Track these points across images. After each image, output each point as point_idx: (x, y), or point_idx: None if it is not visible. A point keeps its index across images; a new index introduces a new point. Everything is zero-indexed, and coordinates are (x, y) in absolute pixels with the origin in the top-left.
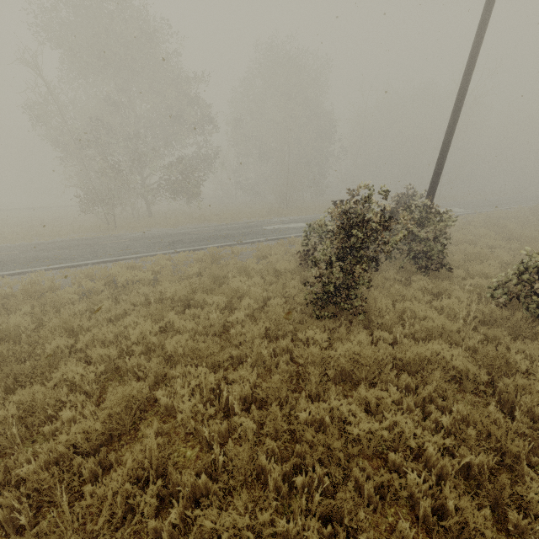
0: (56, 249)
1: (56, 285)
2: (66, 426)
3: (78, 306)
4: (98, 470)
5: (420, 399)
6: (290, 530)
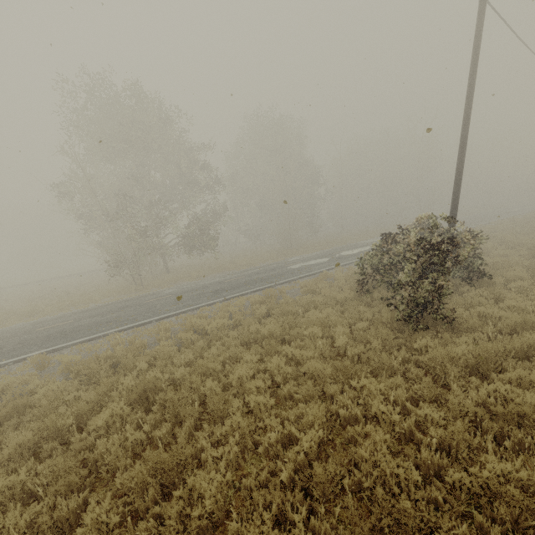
0: (108, 313)
1: (145, 342)
2: (272, 447)
3: (188, 355)
4: (337, 469)
5: None
6: (532, 475)
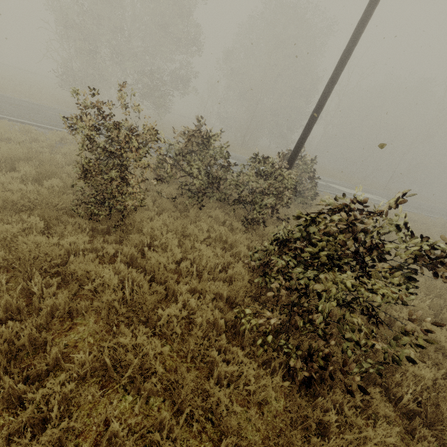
0: (0, 101)
1: None
2: None
3: None
4: None
5: (24, 306)
6: None
